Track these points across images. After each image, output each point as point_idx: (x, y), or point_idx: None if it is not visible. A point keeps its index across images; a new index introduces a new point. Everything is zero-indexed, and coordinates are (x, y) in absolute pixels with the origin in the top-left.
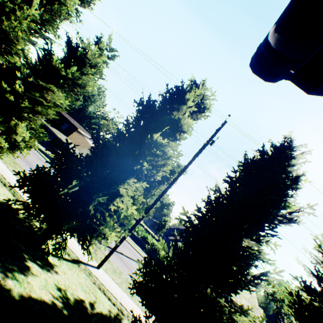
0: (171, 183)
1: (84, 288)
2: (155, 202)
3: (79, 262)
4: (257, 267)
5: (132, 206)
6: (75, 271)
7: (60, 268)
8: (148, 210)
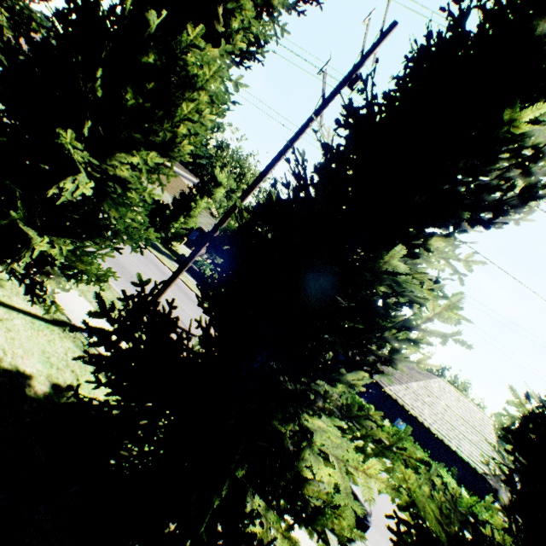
0: (254, 182)
1: (50, 361)
2: (218, 223)
3: (67, 325)
4: (389, 307)
5: (90, 184)
6: (47, 335)
7: (1, 322)
8: (205, 240)
